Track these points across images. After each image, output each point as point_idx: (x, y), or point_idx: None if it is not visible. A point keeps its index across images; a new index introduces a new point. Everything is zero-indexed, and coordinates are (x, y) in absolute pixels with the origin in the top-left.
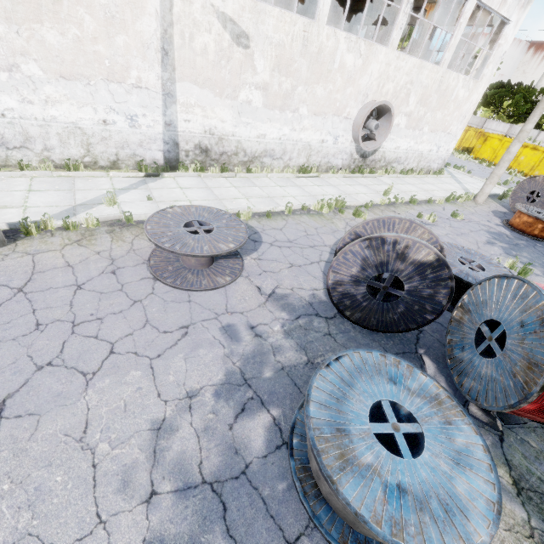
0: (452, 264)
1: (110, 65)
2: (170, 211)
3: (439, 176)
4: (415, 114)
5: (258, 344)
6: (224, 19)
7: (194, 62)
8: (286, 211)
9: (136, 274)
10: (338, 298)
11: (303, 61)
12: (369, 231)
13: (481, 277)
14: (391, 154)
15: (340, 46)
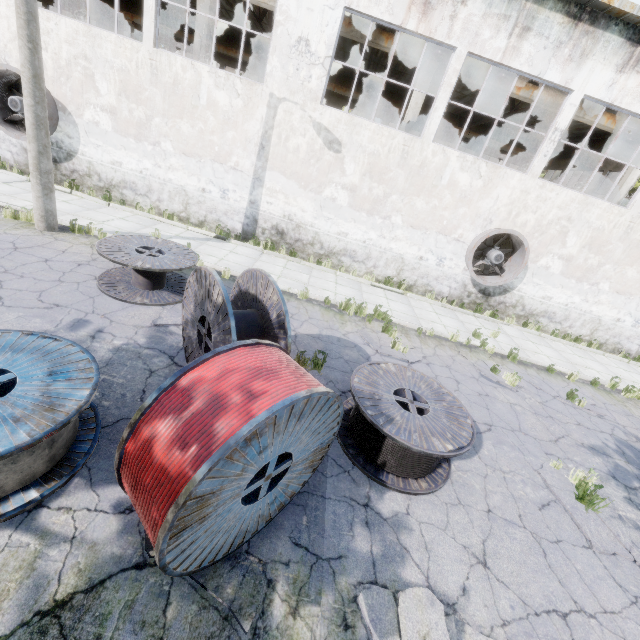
0: (375, 385)
1: (219, 150)
2: (152, 238)
3: (636, 363)
4: (579, 260)
5: (81, 340)
6: (320, 128)
7: (285, 157)
8: (300, 295)
9: (92, 271)
10: (186, 342)
11: (400, 172)
12: (245, 284)
13: (394, 413)
14: (535, 303)
15: (451, 163)
